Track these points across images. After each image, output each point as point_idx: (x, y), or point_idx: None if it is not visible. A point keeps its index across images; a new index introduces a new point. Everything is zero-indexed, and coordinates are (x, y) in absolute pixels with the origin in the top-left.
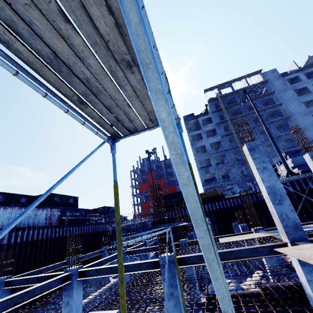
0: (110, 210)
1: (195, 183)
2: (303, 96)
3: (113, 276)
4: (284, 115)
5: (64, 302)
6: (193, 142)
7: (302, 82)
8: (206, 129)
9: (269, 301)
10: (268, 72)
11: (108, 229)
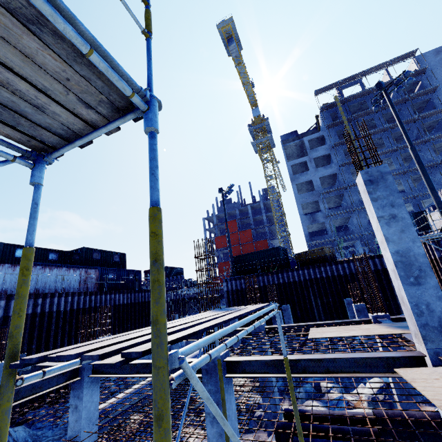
0: (174, 271)
1: (159, 256)
2: None
3: None
4: None
5: (72, 406)
6: (294, 176)
7: None
8: (315, 155)
9: (384, 438)
10: (428, 54)
11: (169, 297)
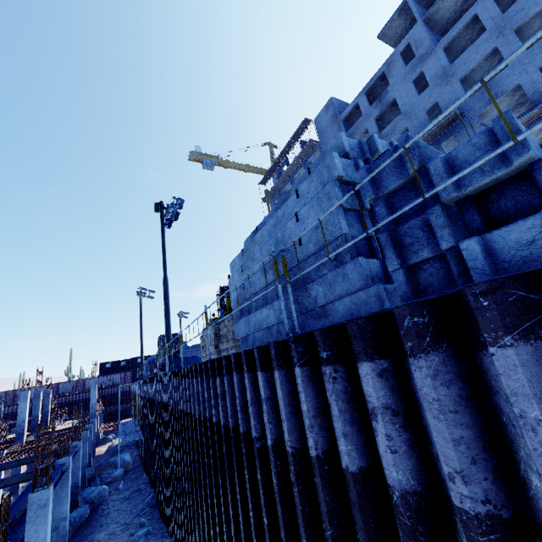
0: None
1: None
2: None
3: None
4: None
5: None
6: None
7: (362, 118)
8: None
9: None
10: (321, 113)
11: None
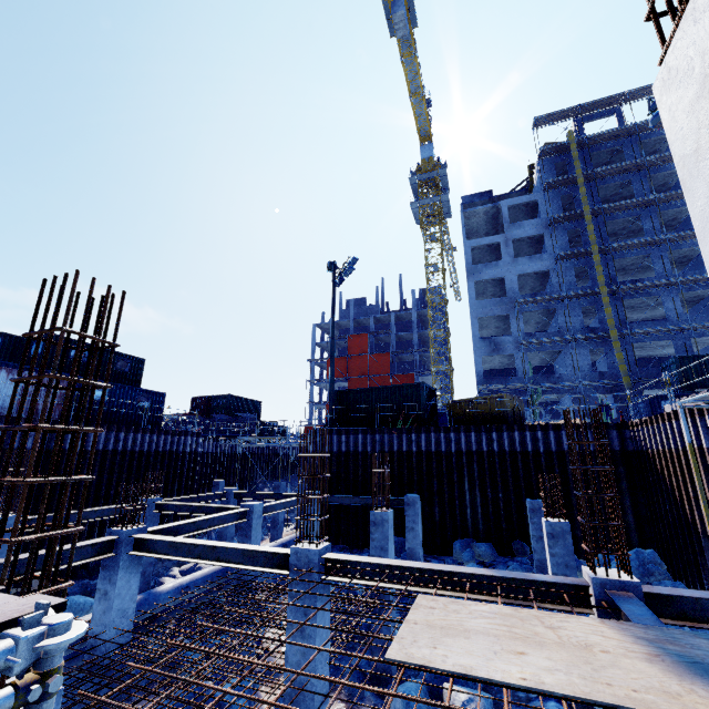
0: (244, 405)
1: None
2: None
3: (183, 568)
4: None
5: None
6: (474, 266)
7: None
8: (517, 235)
9: None
10: None
11: (221, 449)
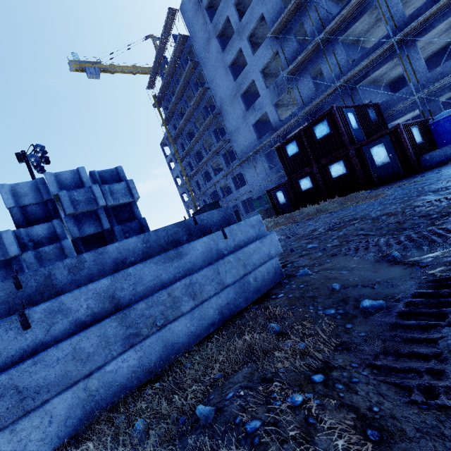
0: None
1: None
2: (227, 48)
3: None
4: (216, 107)
5: None
6: (171, 171)
7: (222, 4)
8: (172, 152)
9: None
10: None
11: None
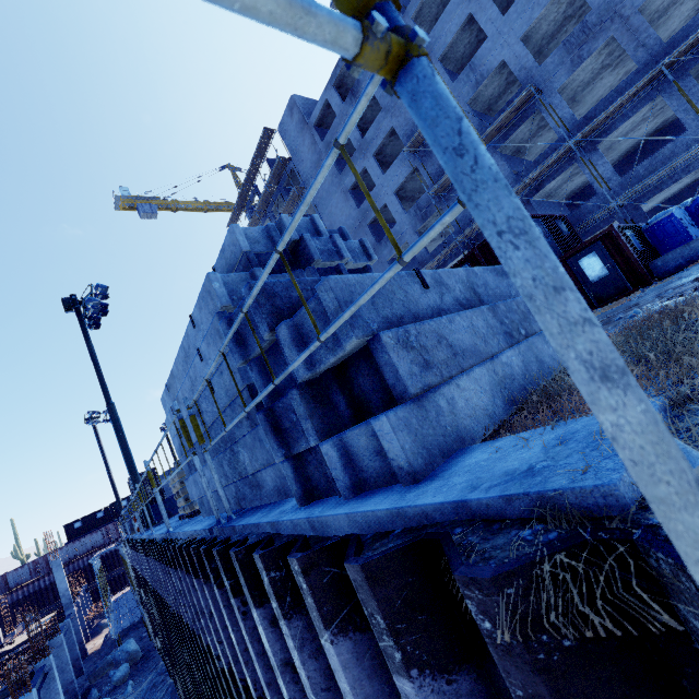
0: None
1: None
2: (346, 169)
3: None
4: None
5: None
6: None
7: (337, 120)
8: None
9: None
10: (285, 118)
11: None
